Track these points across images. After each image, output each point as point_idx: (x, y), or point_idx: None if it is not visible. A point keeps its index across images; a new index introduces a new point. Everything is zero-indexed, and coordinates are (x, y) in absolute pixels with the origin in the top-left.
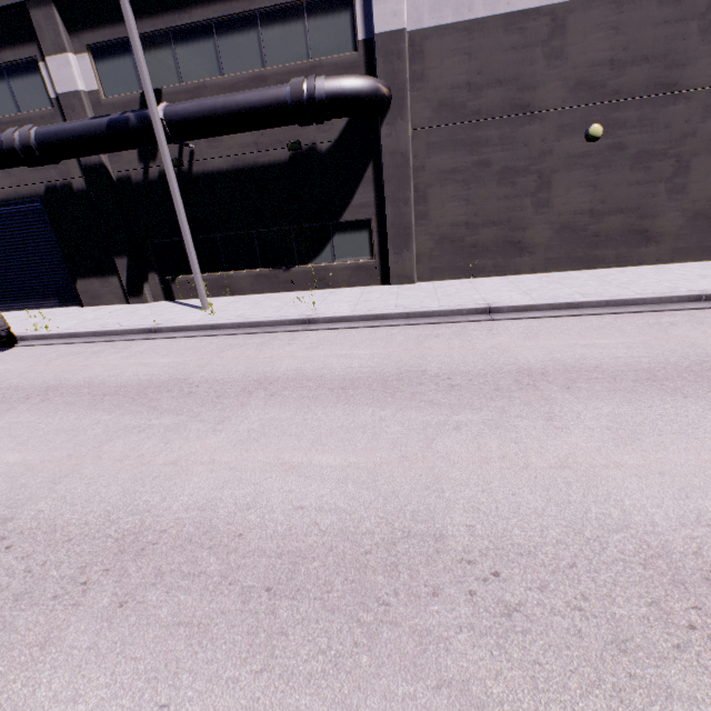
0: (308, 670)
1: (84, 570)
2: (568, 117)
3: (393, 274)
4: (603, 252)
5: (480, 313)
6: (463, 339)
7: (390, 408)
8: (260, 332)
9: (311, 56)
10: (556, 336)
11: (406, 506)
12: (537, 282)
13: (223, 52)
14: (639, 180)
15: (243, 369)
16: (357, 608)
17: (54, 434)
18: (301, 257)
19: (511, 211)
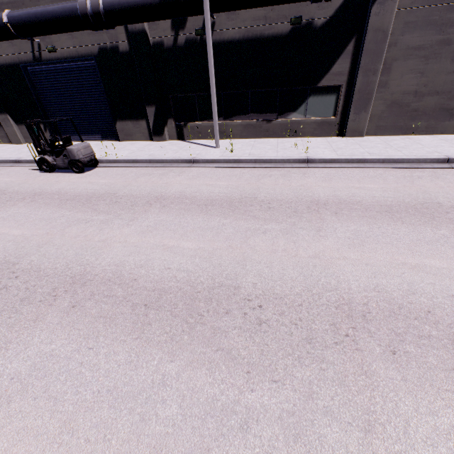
0: None
1: (336, 326)
2: None
3: (349, 129)
4: None
5: (439, 162)
6: (444, 181)
7: (443, 228)
8: (274, 167)
9: None
10: None
11: None
12: None
13: None
14: None
15: (291, 193)
16: None
17: (201, 231)
18: (281, 112)
19: None
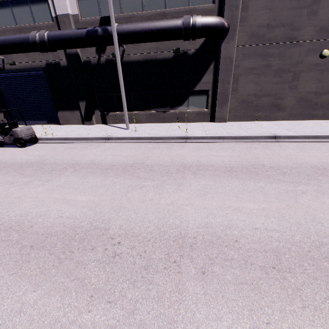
0: (327, 307)
1: (169, 255)
2: (313, 45)
3: (217, 117)
4: (317, 112)
5: (270, 138)
6: (270, 150)
7: (261, 182)
8: (163, 142)
9: (190, 4)
10: (315, 151)
11: (309, 229)
12: (288, 125)
13: None
14: None
15: (169, 159)
16: (326, 278)
17: (96, 188)
18: (172, 106)
19: (277, 90)
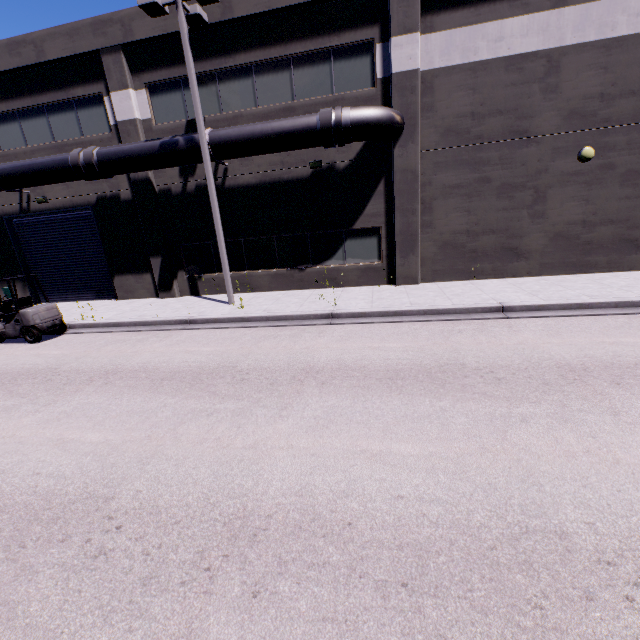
0: None
1: (203, 555)
2: (562, 141)
3: (399, 276)
4: (595, 258)
5: (494, 312)
6: (487, 335)
7: (446, 399)
8: (288, 325)
9: (335, 91)
10: (578, 333)
11: (509, 499)
12: (537, 284)
13: (259, 88)
14: (628, 195)
15: (285, 358)
16: (509, 610)
17: (127, 416)
18: (315, 259)
19: (509, 221)
